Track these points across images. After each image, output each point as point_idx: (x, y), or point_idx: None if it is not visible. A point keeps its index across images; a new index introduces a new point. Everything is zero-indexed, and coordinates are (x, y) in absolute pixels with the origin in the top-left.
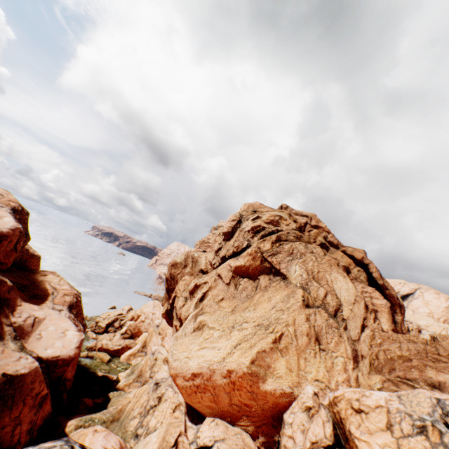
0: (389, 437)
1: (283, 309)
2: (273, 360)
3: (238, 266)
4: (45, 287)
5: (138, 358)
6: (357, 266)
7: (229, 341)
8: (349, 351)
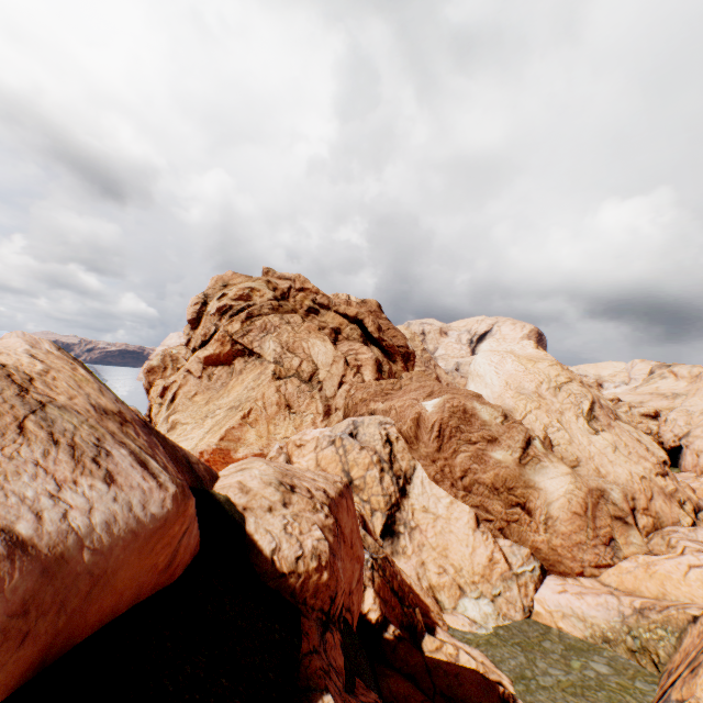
0: (313, 454)
1: (254, 387)
2: (244, 433)
3: (208, 356)
4: None
5: None
6: (352, 325)
7: (203, 429)
8: (320, 408)
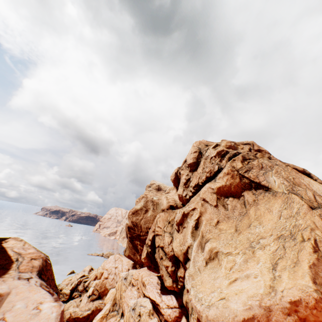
0: None
1: (292, 215)
2: None
3: (220, 187)
4: (7, 255)
5: (111, 319)
6: None
7: (260, 263)
8: None
